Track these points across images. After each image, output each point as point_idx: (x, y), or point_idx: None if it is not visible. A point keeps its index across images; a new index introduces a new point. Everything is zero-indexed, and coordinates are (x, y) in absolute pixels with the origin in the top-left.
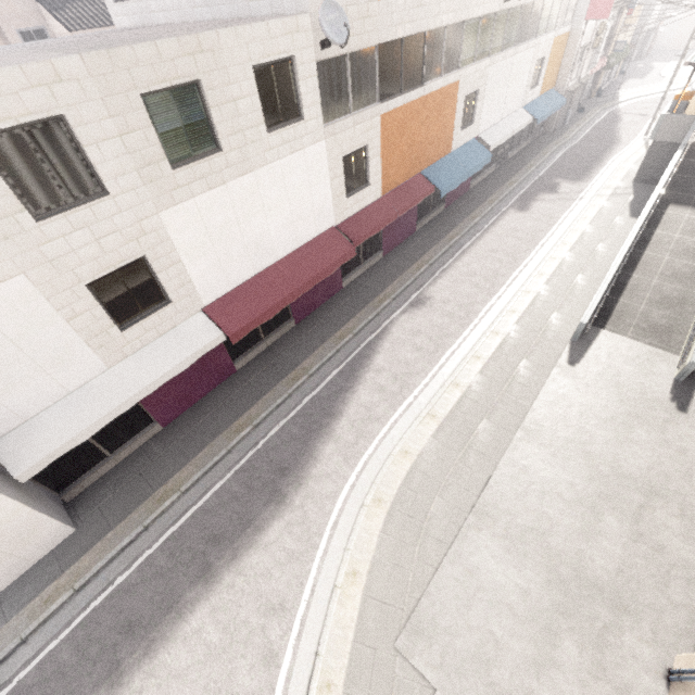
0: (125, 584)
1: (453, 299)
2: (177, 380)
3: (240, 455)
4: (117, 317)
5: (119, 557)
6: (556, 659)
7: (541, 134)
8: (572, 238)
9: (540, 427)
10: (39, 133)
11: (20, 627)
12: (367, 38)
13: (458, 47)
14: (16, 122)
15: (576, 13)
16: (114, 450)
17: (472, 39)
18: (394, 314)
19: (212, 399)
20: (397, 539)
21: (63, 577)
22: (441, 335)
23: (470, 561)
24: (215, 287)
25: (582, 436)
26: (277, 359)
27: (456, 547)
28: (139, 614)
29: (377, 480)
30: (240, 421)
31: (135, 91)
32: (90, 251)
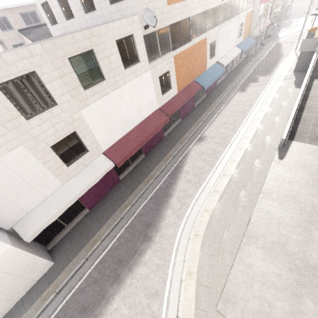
0: (79, 288)
1: (217, 135)
2: (94, 187)
3: (127, 220)
4: (65, 160)
5: (76, 275)
6: (302, 310)
7: (245, 57)
8: (269, 101)
9: (270, 191)
10: (25, 80)
11: (32, 313)
12: (164, 23)
13: (204, 22)
14: (15, 76)
15: (254, 2)
16: (68, 223)
17: (210, 18)
18: (190, 146)
19: (110, 194)
20: (209, 253)
21: (50, 287)
22: (214, 152)
23: (248, 262)
24: (107, 142)
25: (293, 193)
26: (138, 173)
27: (239, 255)
28: (88, 302)
29: (194, 225)
30: (125, 203)
31: (65, 57)
32: (51, 131)
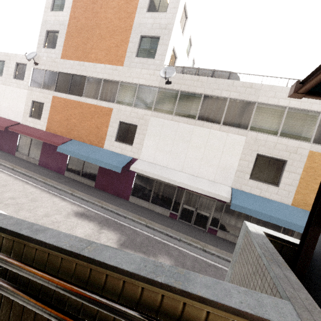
0: None
1: None
2: None
3: None
4: None
5: None
6: None
7: None
8: None
9: None
10: None
11: None
12: (53, 68)
13: (116, 93)
14: None
15: None
16: None
17: (132, 94)
18: None
19: None
20: None
21: None
22: None
23: None
24: None
25: None
26: None
27: None
28: None
29: None
30: None
31: None
32: None
